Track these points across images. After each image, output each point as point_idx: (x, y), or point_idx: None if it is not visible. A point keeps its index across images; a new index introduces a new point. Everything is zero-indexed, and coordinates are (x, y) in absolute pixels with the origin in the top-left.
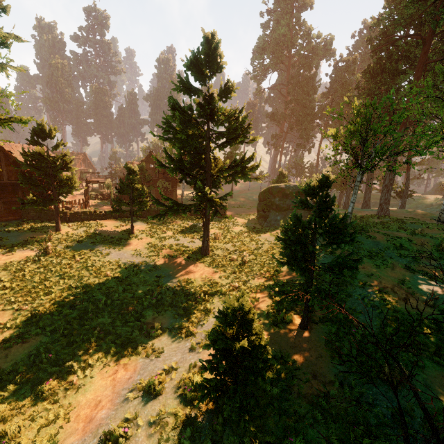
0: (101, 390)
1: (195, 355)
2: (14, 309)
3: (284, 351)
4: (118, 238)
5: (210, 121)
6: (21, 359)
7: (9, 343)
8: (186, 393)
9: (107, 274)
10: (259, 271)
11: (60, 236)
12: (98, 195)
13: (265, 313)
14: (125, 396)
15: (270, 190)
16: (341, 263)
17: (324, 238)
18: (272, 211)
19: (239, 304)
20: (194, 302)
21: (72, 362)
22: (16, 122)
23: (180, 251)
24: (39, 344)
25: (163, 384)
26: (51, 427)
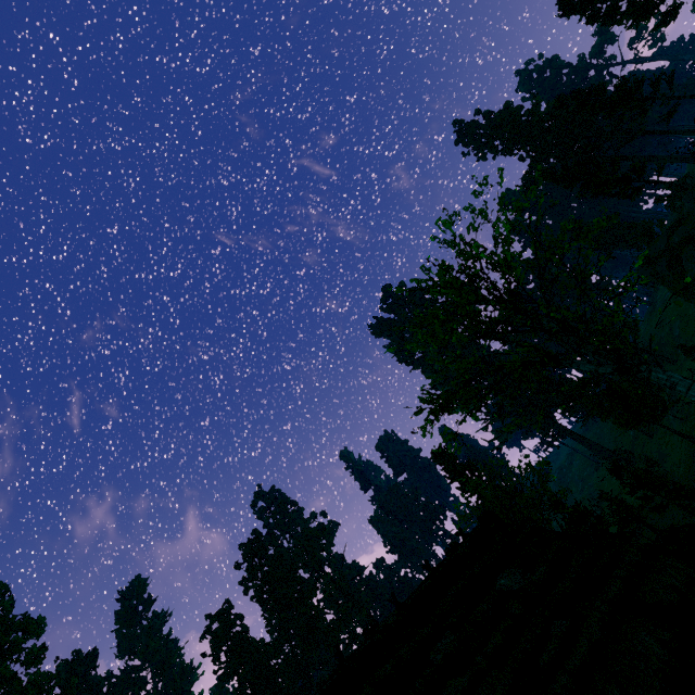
0: None
1: None
2: None
3: None
4: None
5: None
6: None
7: None
8: None
9: None
10: None
11: None
12: None
13: None
14: None
15: None
16: None
17: None
18: None
19: None
20: None
21: None
22: None
23: None
24: None
25: None
26: None
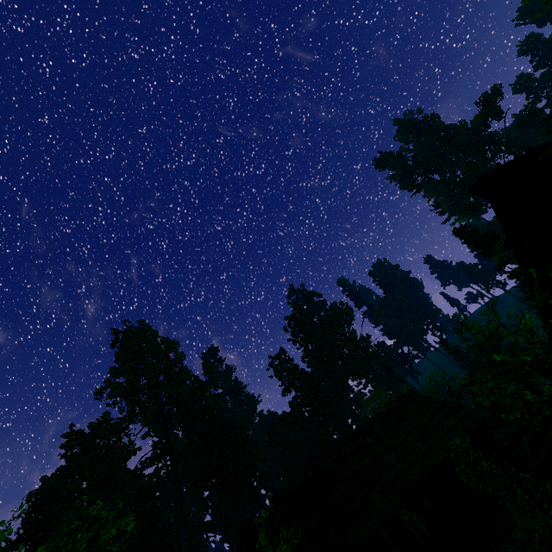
0: None
1: None
2: None
3: None
4: None
5: None
6: None
7: None
8: None
9: None
10: None
11: None
12: None
13: None
14: None
15: None
16: None
17: None
18: None
19: None
20: None
21: None
22: None
23: None
24: None
25: None
26: None
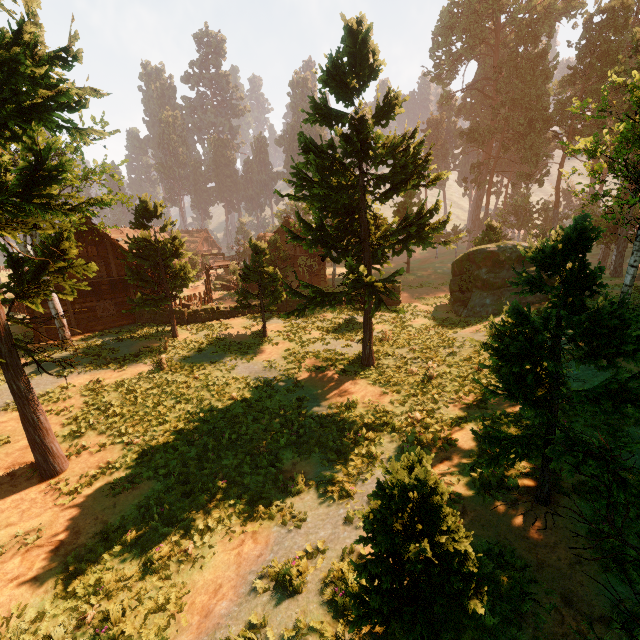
0: (223, 568)
1: (353, 532)
2: (125, 442)
3: (505, 543)
4: (246, 344)
5: (363, 160)
6: (131, 511)
7: (118, 488)
8: (338, 599)
9: (232, 396)
10: (455, 393)
11: (177, 345)
12: (223, 285)
13: (468, 469)
14: (252, 584)
15: (471, 257)
16: (618, 393)
17: (578, 346)
18: (475, 291)
19: (412, 481)
20: (352, 441)
21: (188, 522)
22: (98, 205)
23: (331, 361)
24: (150, 492)
25: (303, 576)
26: (161, 614)
